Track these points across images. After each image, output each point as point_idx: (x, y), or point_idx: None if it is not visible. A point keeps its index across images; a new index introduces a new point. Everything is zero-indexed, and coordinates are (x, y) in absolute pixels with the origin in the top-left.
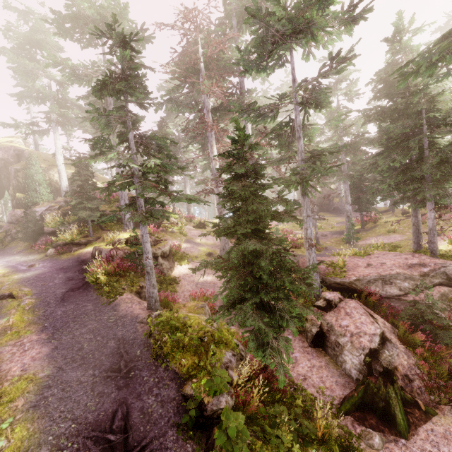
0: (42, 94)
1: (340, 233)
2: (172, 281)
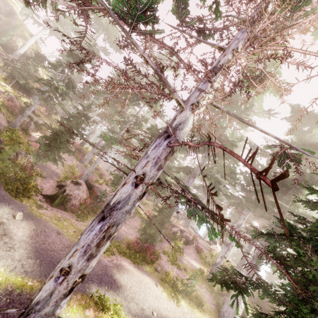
0: None
1: None
2: (28, 134)
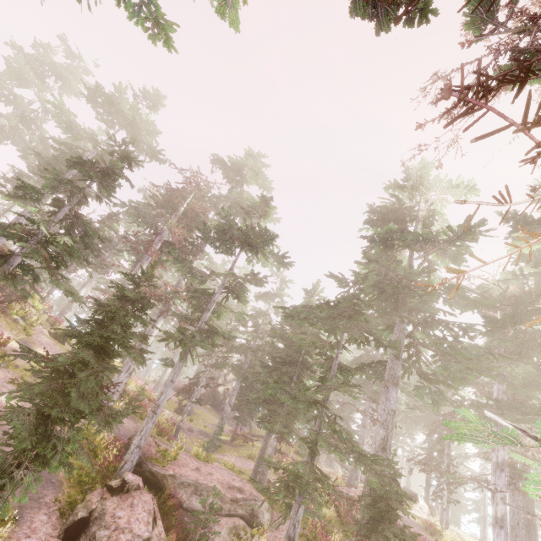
0: (14, 98)
1: (208, 436)
2: None
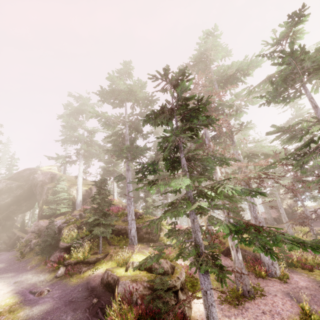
0: (77, 138)
1: None
2: None
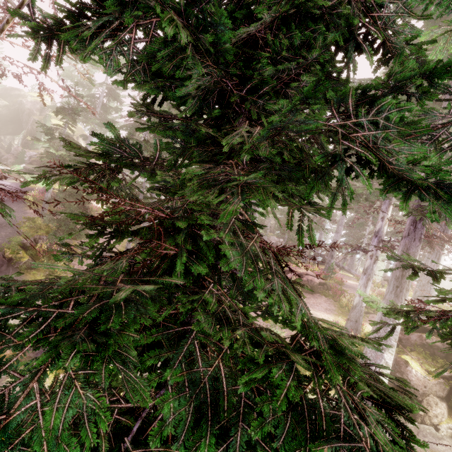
0: None
1: None
2: None
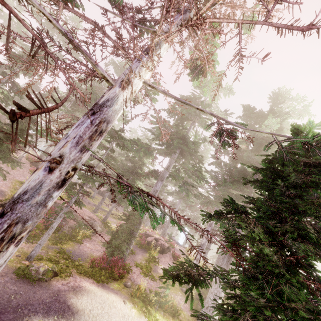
0: (4, 14)
1: None
2: None
